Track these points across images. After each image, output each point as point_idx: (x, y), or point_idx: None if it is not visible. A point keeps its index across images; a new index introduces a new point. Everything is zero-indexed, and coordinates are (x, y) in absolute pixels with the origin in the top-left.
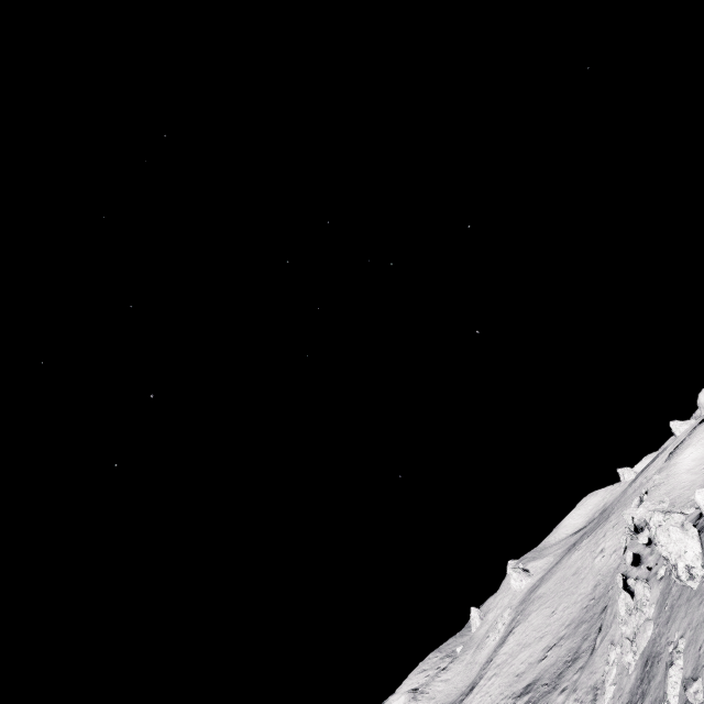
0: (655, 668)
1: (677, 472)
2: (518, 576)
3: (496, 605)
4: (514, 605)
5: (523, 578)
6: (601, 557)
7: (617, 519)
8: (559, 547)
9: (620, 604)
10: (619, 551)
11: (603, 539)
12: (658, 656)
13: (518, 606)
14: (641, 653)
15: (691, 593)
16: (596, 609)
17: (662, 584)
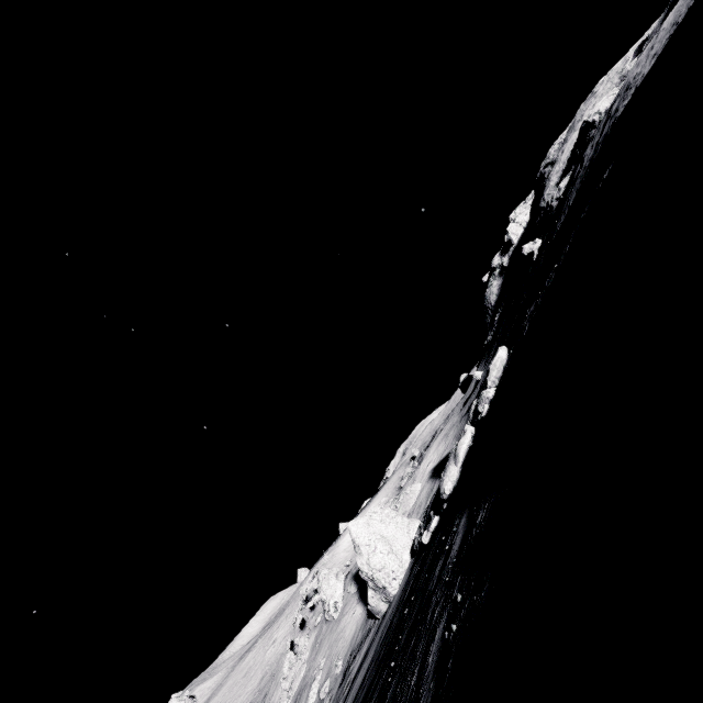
0: (302, 697)
1: (338, 552)
2: None
3: None
4: None
5: None
6: (272, 647)
7: (292, 609)
8: (233, 659)
9: (286, 663)
10: (288, 636)
11: (277, 630)
12: (306, 686)
13: None
14: (294, 695)
15: (334, 623)
16: (260, 698)
17: (318, 629)
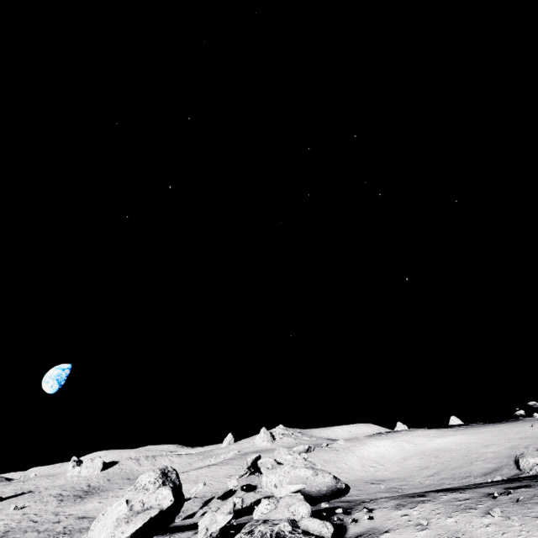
0: None
1: (355, 451)
2: (263, 437)
3: (241, 443)
4: (243, 451)
5: (266, 440)
6: None
7: None
8: (309, 439)
9: None
10: None
11: None
12: None
13: (240, 454)
14: None
15: None
16: None
17: None
